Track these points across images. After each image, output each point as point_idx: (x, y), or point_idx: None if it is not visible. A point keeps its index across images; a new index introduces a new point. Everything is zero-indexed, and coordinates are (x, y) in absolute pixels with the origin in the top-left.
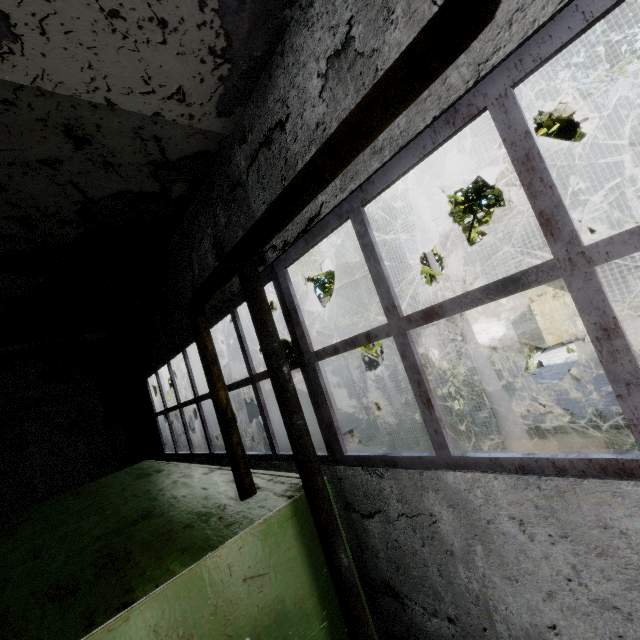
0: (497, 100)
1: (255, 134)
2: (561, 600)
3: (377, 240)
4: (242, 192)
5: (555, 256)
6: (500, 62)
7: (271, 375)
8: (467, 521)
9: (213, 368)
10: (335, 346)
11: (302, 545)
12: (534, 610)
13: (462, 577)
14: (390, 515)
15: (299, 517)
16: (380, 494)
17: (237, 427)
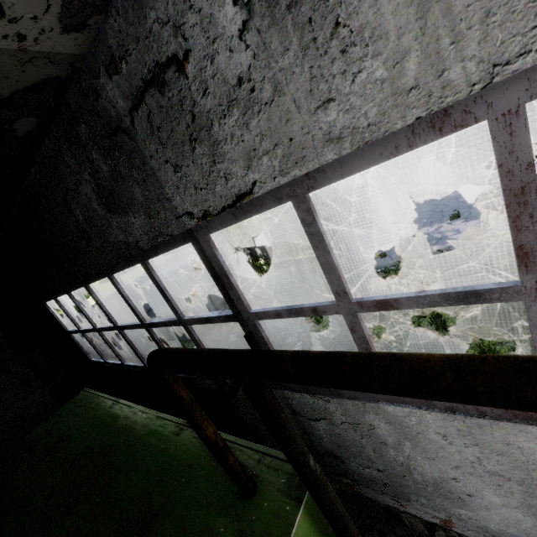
0: (504, 116)
1: (133, 65)
2: (464, 470)
3: (324, 227)
4: (128, 141)
5: (523, 284)
6: (523, 69)
7: (299, 473)
8: (401, 431)
9: (194, 414)
10: (277, 312)
11: (316, 529)
12: (443, 472)
13: (392, 454)
14: (334, 421)
15: (310, 512)
16: (326, 410)
17: (229, 448)
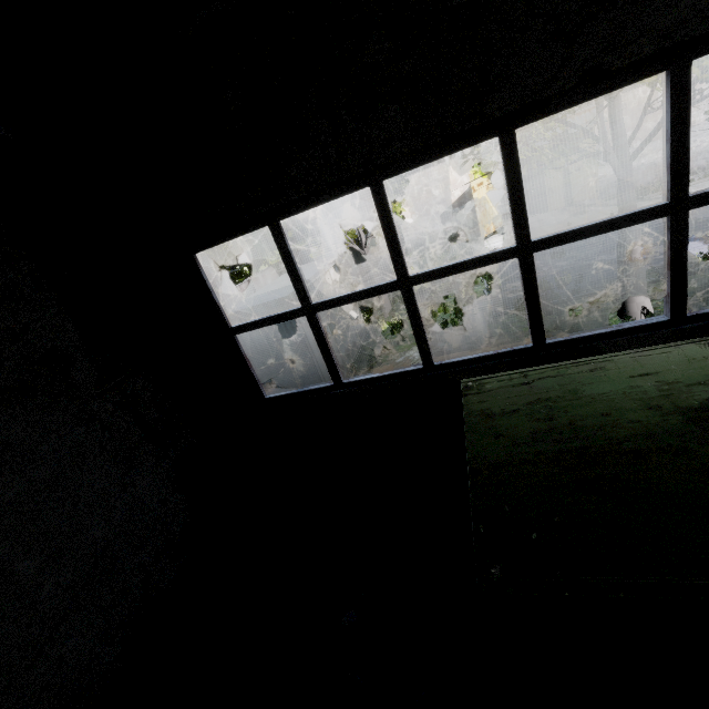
0: None
1: None
2: None
3: None
4: None
5: None
6: None
7: None
8: None
9: None
10: None
11: None
12: None
13: None
14: None
15: None
16: None
17: None
